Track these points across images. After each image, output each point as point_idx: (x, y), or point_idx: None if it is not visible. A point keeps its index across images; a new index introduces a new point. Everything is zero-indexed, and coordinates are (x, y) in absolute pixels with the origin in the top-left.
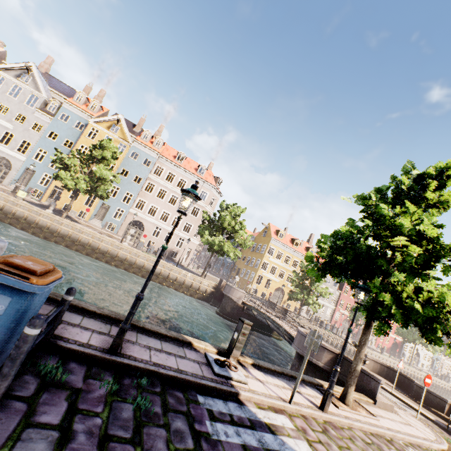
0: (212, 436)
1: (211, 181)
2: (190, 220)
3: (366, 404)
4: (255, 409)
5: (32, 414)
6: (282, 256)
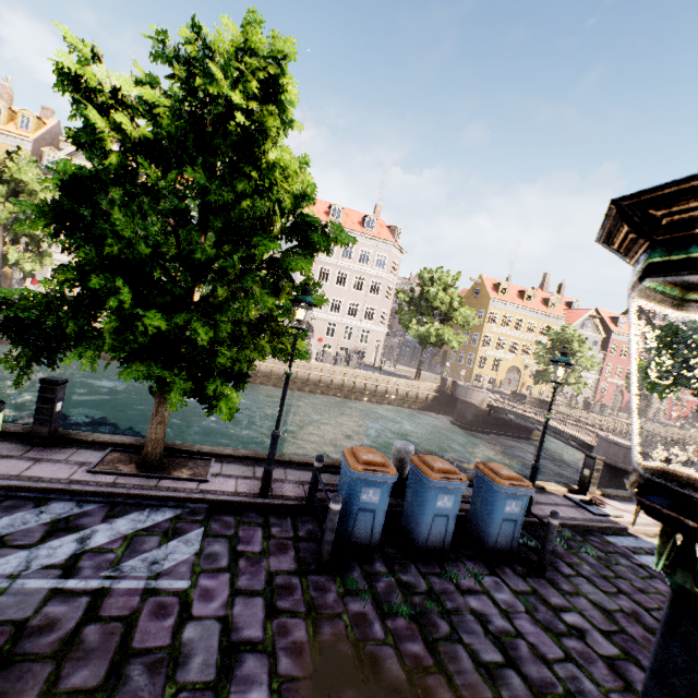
0: (649, 566)
1: (387, 236)
2: (371, 303)
3: None
4: (648, 539)
5: (558, 570)
6: (511, 322)
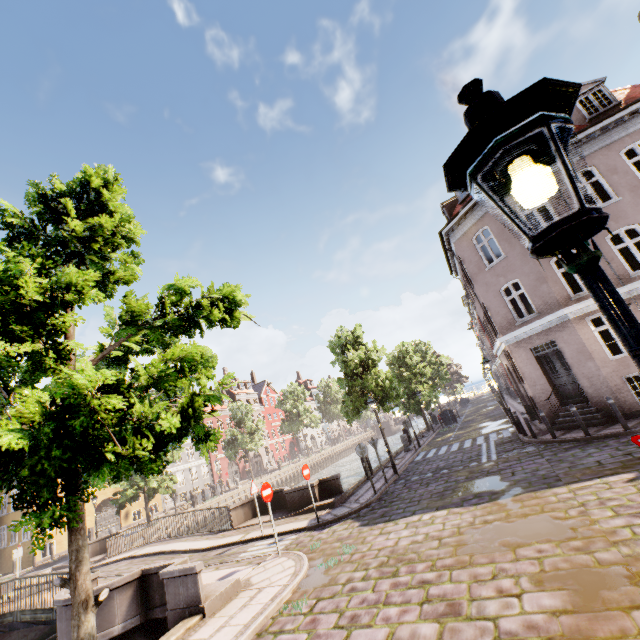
0: None
1: None
2: None
3: None
4: None
5: None
6: None
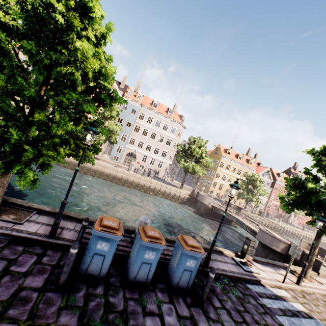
0: (266, 305)
1: (178, 119)
2: (165, 149)
3: (314, 275)
4: (270, 288)
5: (212, 303)
6: (230, 168)
